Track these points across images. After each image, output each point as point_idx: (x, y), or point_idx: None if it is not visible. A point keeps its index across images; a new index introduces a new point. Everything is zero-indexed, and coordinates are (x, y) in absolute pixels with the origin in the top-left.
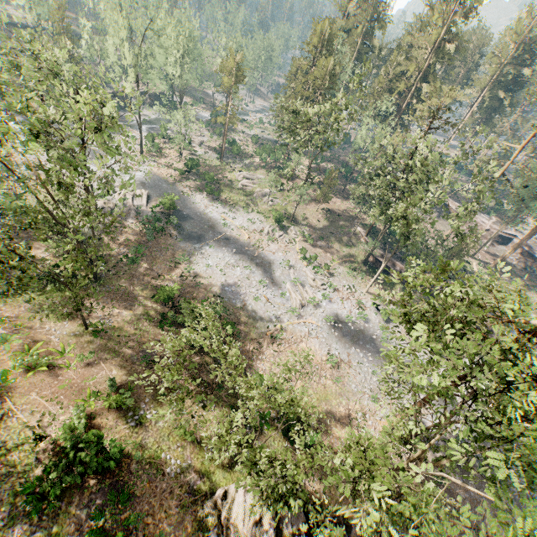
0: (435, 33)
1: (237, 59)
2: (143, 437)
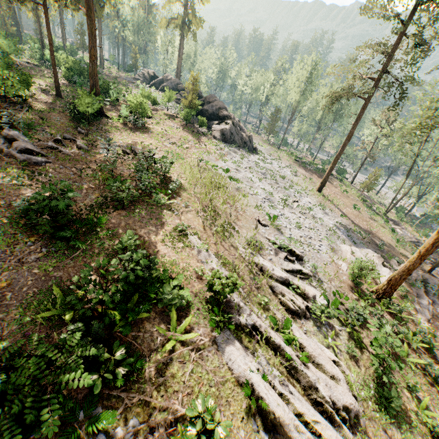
0: None
1: None
2: None
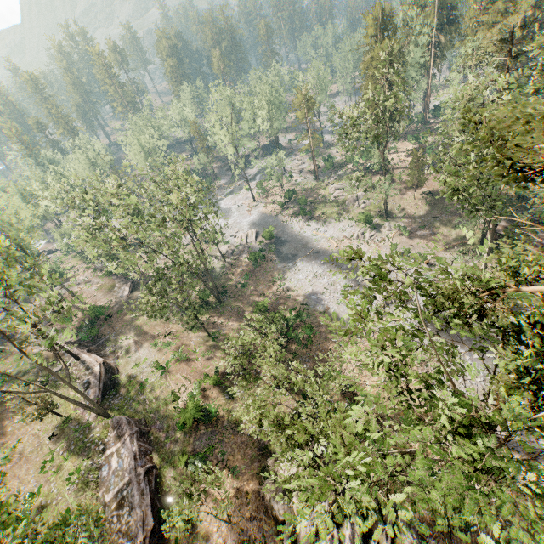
0: None
1: (303, 92)
2: (233, 407)
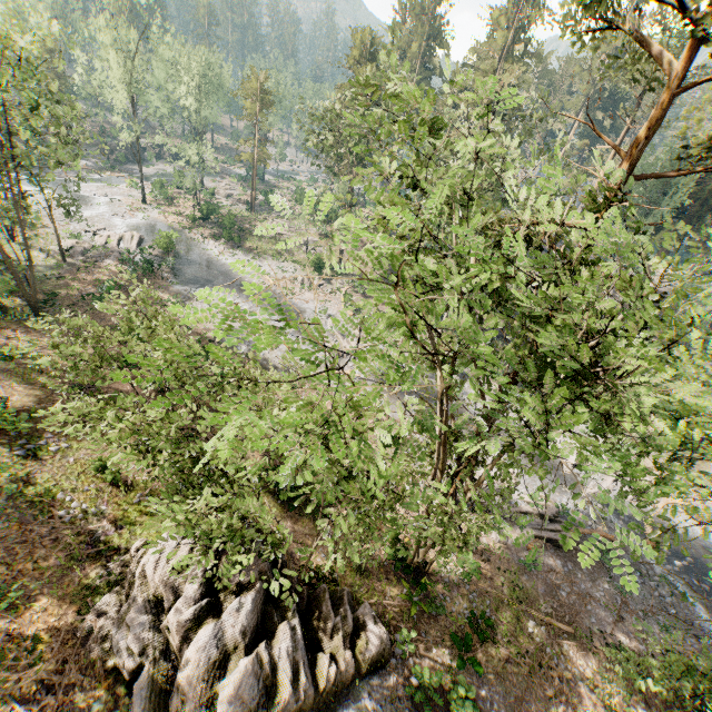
0: (501, 36)
1: (260, 78)
2: (32, 471)
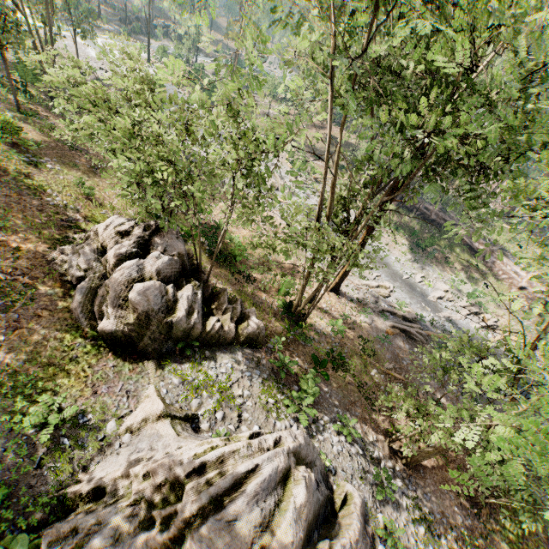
0: None
1: None
2: (32, 172)
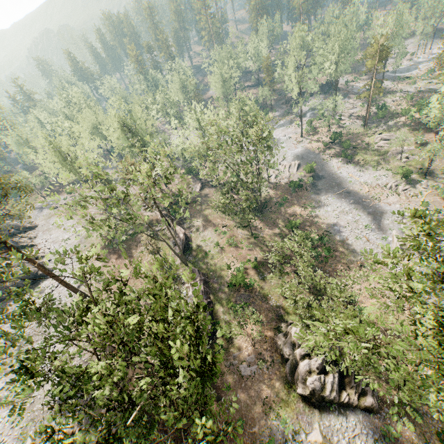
0: None
1: (380, 42)
2: (263, 285)
